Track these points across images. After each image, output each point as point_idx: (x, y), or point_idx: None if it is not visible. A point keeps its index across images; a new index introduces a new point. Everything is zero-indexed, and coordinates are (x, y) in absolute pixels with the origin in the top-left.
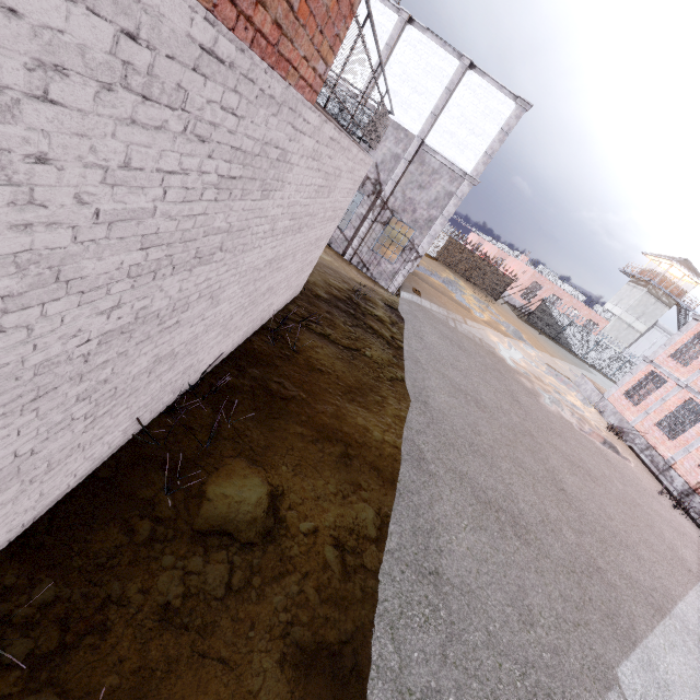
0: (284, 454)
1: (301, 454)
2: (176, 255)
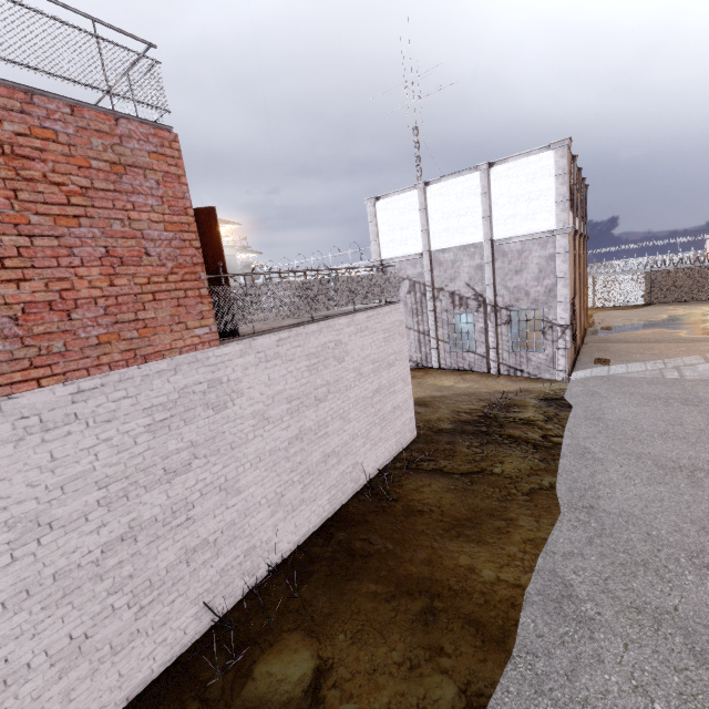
0: (347, 619)
1: (367, 616)
2: (142, 480)
